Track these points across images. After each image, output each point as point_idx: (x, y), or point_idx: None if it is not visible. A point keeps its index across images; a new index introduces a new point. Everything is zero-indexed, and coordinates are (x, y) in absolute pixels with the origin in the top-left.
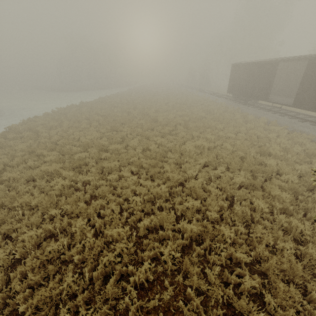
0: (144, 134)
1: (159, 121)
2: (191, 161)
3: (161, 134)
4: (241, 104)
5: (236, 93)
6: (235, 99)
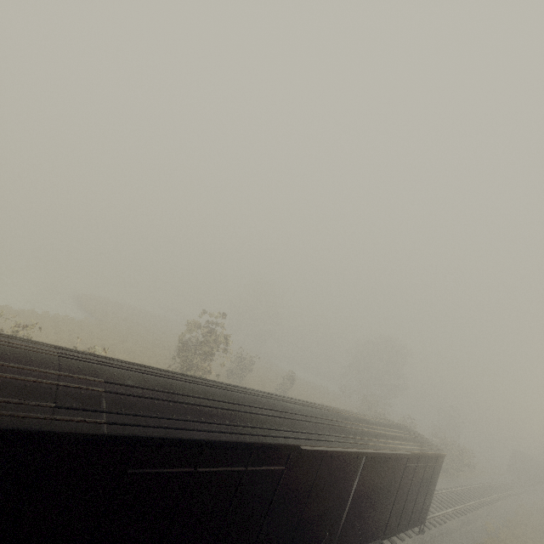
0: None
1: None
2: None
3: None
4: None
5: None
6: None
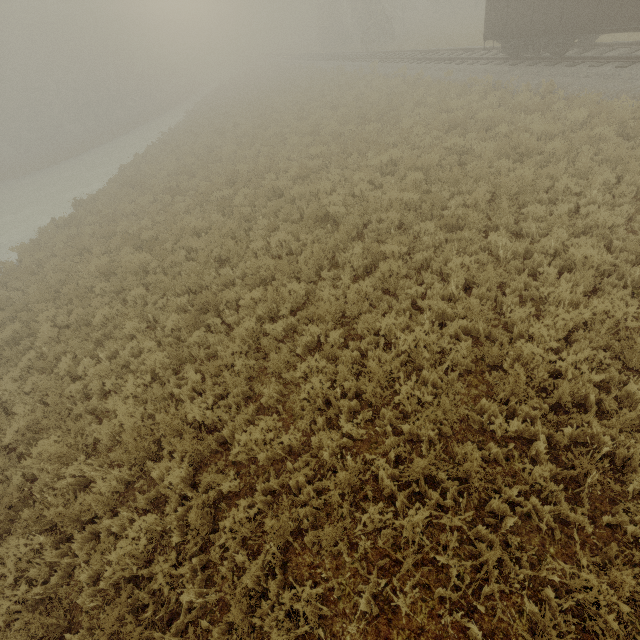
0: (326, 309)
1: (334, 216)
2: (634, 449)
3: (379, 281)
4: (545, 67)
5: (522, 32)
6: (512, 54)
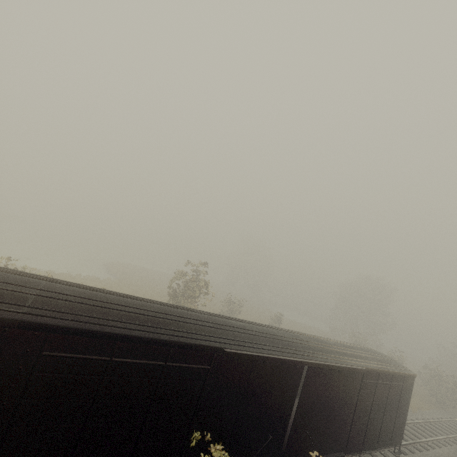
0: None
1: None
2: None
3: None
4: None
5: None
6: None
